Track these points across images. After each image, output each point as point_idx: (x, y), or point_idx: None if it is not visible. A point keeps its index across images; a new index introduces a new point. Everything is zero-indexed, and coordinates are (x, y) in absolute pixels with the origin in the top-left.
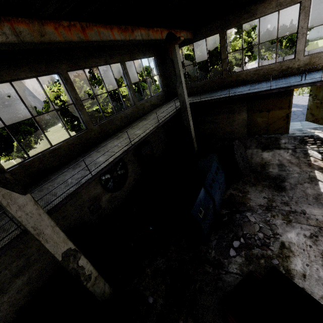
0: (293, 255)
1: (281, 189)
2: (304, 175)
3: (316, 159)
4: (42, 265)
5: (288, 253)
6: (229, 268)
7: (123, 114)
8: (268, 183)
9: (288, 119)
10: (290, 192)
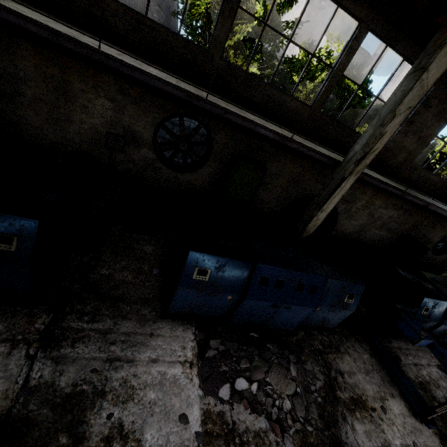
0: None
1: None
2: None
3: None
4: (388, 238)
5: None
6: None
7: None
8: None
9: None
10: None
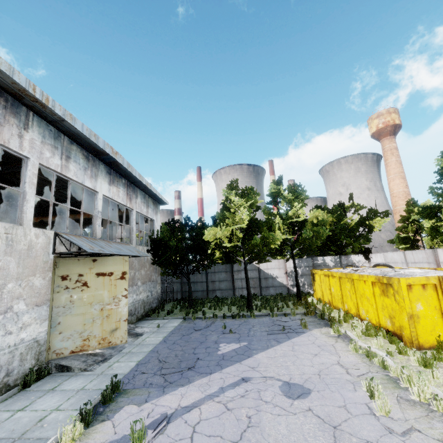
0: None
1: None
2: None
3: None
4: None
5: None
6: None
7: None
8: None
9: None
10: None
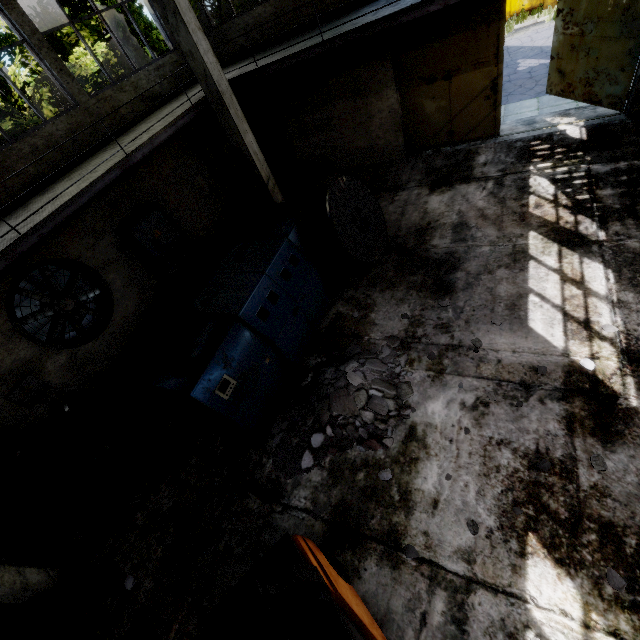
0: (426, 456)
1: (445, 289)
2: (502, 248)
3: (542, 199)
4: None
5: (418, 451)
6: (292, 499)
7: (40, 138)
8: (420, 279)
9: (496, 96)
10: (462, 296)
